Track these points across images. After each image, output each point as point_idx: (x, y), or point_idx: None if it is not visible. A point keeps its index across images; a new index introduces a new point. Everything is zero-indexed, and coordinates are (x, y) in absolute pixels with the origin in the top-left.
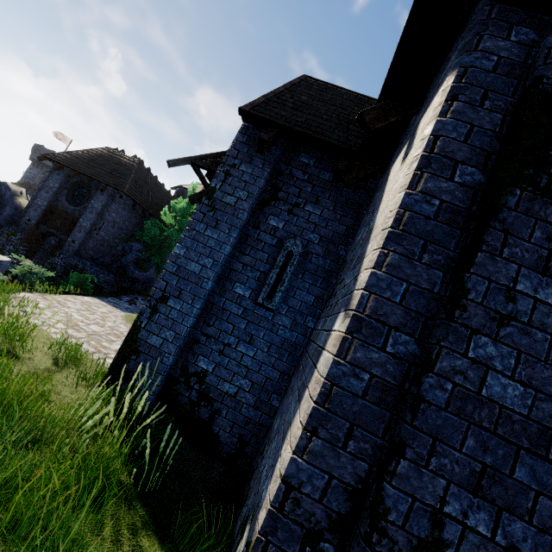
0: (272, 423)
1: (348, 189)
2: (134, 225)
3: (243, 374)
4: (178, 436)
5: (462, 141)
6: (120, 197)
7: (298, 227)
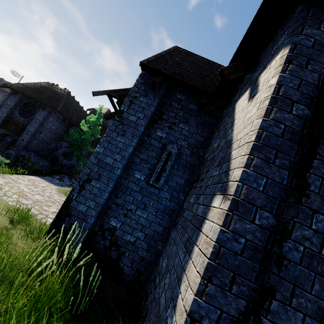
0: (158, 260)
1: (204, 115)
2: (63, 131)
3: (139, 229)
4: (96, 271)
5: (296, 88)
6: (55, 113)
7: (175, 137)
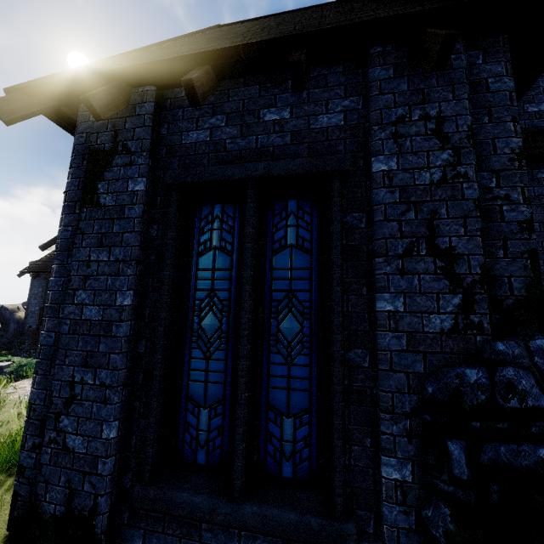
0: None
1: None
2: None
3: None
4: None
5: (77, 189)
6: None
7: None
